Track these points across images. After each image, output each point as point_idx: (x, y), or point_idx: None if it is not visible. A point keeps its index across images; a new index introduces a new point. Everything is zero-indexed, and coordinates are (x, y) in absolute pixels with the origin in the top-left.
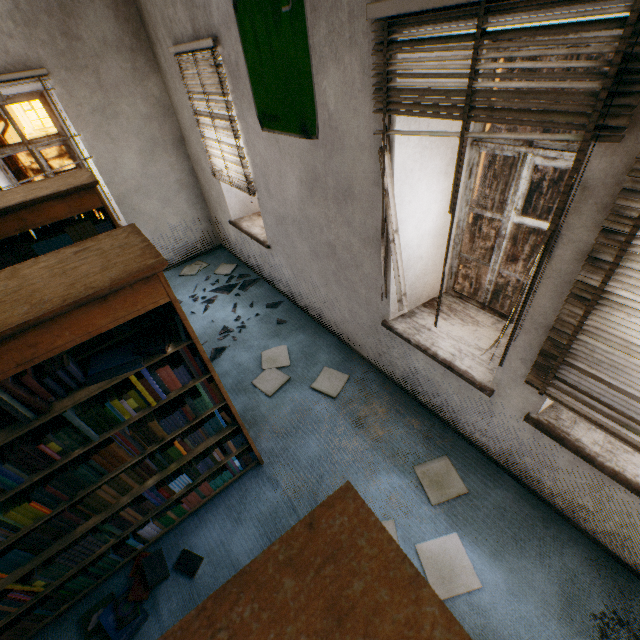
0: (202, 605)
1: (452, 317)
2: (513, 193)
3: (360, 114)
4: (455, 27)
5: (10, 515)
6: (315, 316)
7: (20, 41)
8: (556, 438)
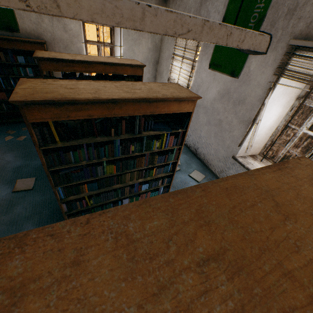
0: (279, 163)
1: (261, 163)
2: (308, 121)
3: (264, 74)
4: None
5: (107, 167)
6: (192, 150)
7: None
8: None
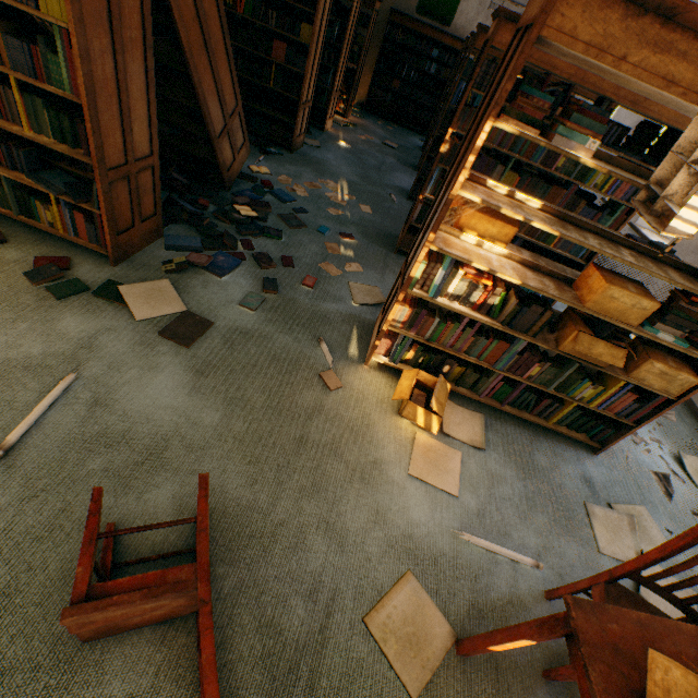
0: None
1: None
2: None
3: None
4: None
5: None
6: None
7: None
8: (633, 227)
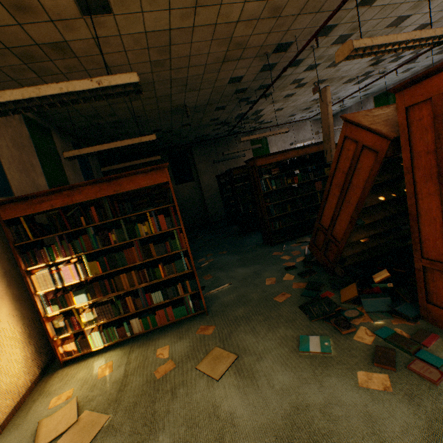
0: None
1: None
2: None
3: None
4: None
5: None
6: None
7: (310, 134)
8: None
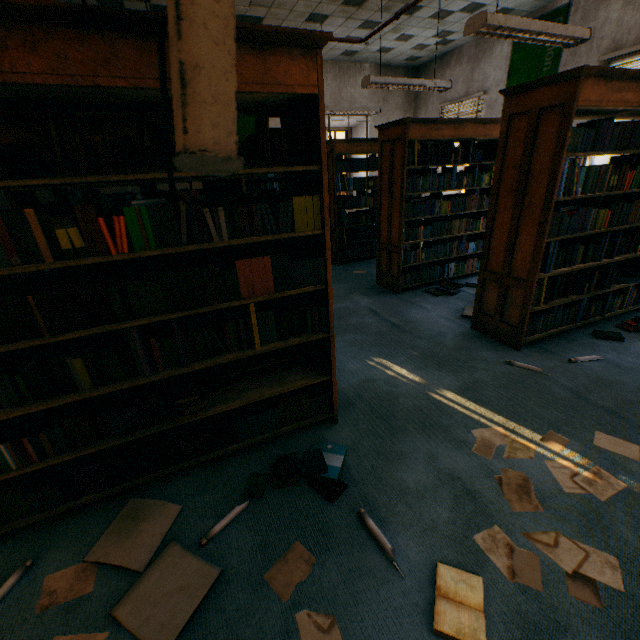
0: None
1: None
2: None
3: None
4: (639, 57)
5: (443, 203)
6: None
7: (367, 100)
8: None
